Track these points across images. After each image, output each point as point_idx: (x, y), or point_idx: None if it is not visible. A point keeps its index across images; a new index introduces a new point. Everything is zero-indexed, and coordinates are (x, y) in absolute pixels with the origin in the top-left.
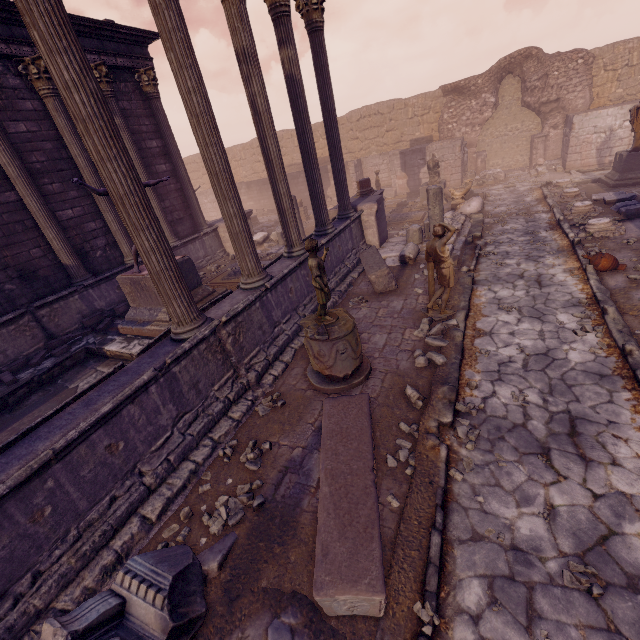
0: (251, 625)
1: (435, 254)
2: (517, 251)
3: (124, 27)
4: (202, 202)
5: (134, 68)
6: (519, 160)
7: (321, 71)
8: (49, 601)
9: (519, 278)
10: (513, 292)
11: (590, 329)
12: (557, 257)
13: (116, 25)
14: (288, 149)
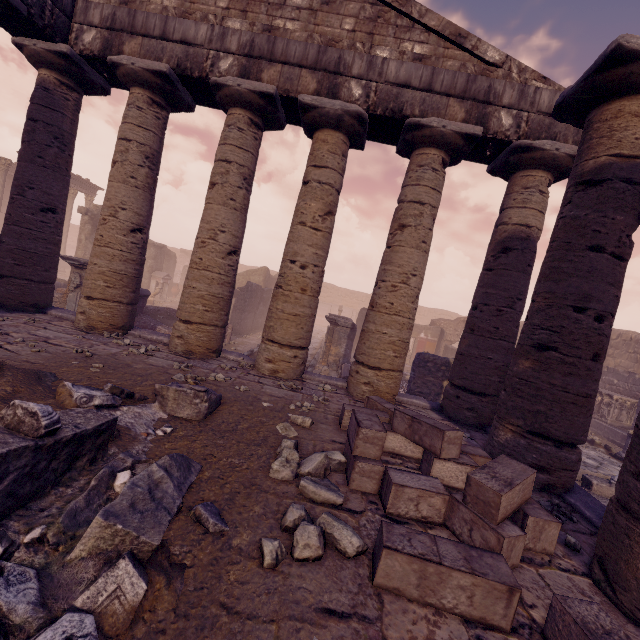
0: None
1: None
2: None
3: None
4: None
5: None
6: None
7: None
8: None
9: None
10: None
11: None
12: None
13: None
14: None
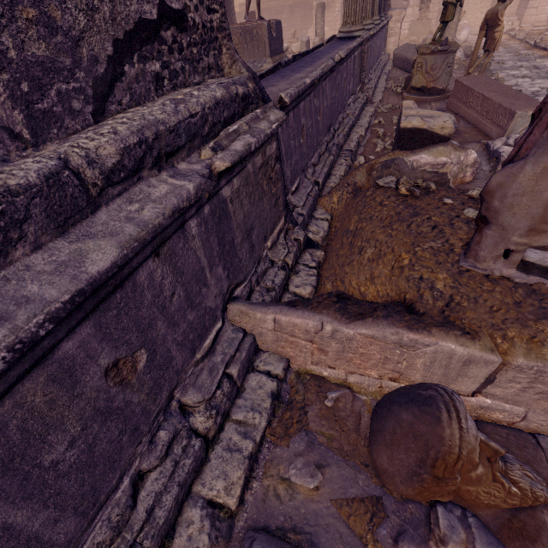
0: (466, 146)
1: (494, 18)
2: (509, 59)
3: None
4: None
5: None
6: (478, 18)
7: None
8: (342, 145)
9: (520, 68)
10: (520, 72)
11: None
12: (543, 58)
13: None
14: None
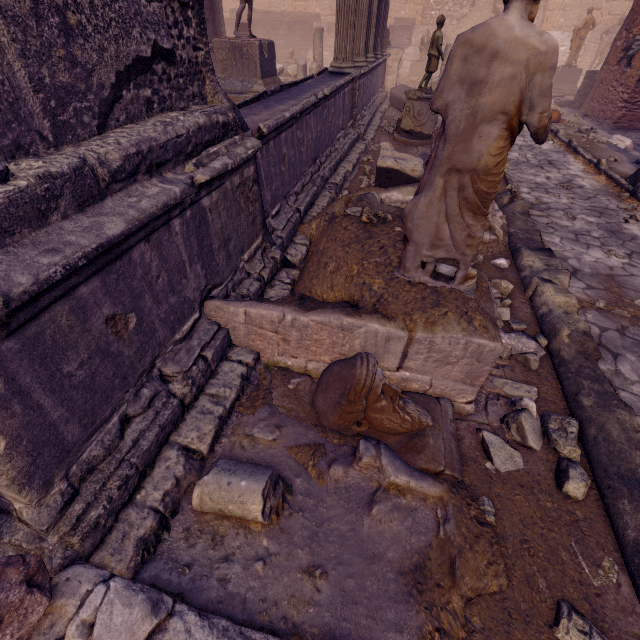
0: None
1: None
2: None
3: None
4: None
5: None
6: None
7: None
8: (328, 178)
9: None
10: None
11: (550, 140)
12: None
13: None
14: None
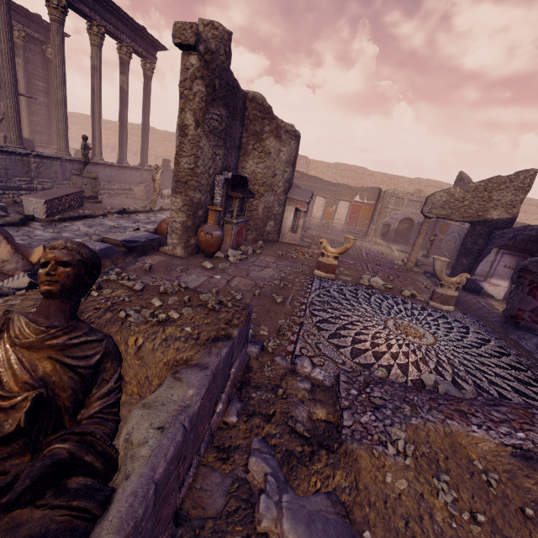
0: None
1: (153, 177)
2: None
3: (47, 22)
4: (72, 145)
5: (45, 42)
6: None
7: (145, 95)
8: None
9: None
10: None
11: None
12: None
13: (42, 19)
14: (151, 139)
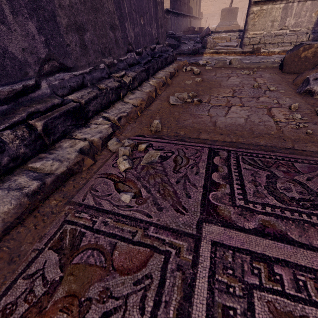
0: None
1: None
2: None
3: None
4: None
5: None
6: None
7: None
8: None
9: None
10: None
11: None
12: None
13: None
14: None
